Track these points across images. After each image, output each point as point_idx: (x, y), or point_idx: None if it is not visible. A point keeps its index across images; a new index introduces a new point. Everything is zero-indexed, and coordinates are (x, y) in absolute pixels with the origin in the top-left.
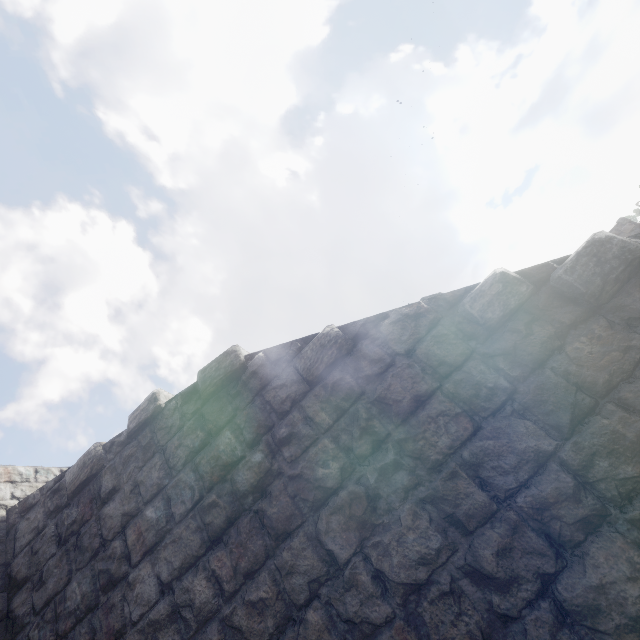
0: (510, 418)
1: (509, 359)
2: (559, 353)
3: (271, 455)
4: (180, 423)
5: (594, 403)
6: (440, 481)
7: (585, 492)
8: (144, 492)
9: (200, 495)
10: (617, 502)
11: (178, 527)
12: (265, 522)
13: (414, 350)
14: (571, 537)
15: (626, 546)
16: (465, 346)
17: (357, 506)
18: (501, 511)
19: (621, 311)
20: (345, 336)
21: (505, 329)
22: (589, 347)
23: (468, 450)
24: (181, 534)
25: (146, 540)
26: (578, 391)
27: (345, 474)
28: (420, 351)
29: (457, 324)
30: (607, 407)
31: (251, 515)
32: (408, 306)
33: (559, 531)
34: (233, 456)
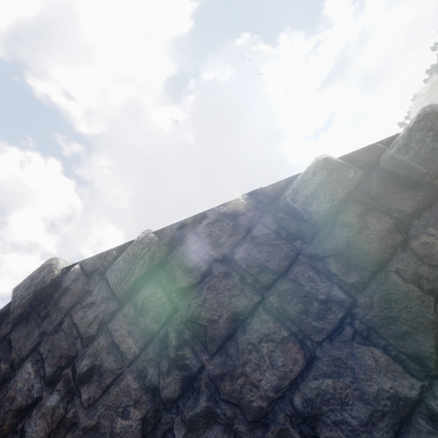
0: (352, 344)
1: (342, 261)
2: (404, 250)
3: (67, 397)
4: None
5: None
6: None
7: None
8: None
9: None
10: None
11: None
12: None
13: (232, 255)
14: None
15: None
16: (289, 247)
17: None
18: None
19: None
20: (160, 242)
21: (334, 223)
22: None
23: (300, 394)
24: None
25: None
26: None
27: (147, 429)
28: (239, 256)
29: (279, 221)
30: None
31: None
32: (226, 204)
33: None
34: (28, 397)
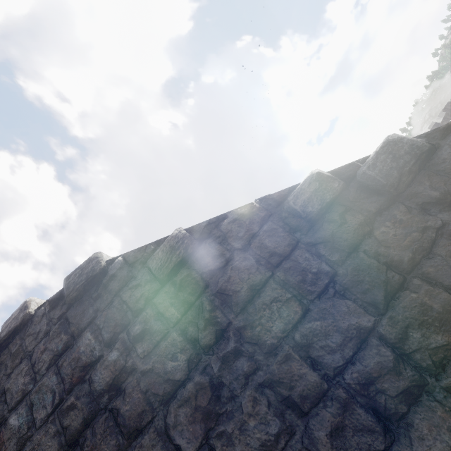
0: (333, 299)
1: (328, 246)
2: (369, 237)
3: (126, 352)
4: (46, 328)
5: (403, 279)
6: (276, 365)
7: (404, 364)
8: (9, 399)
9: (60, 398)
10: (432, 371)
11: (38, 433)
12: (118, 421)
13: (249, 244)
14: (396, 410)
15: (446, 415)
16: (291, 237)
17: (202, 396)
18: (331, 390)
19: (416, 197)
20: (191, 237)
21: (323, 220)
22: (393, 230)
23: (299, 332)
24: (40, 440)
25: (7, 450)
26: (388, 269)
27: (191, 365)
28: (254, 245)
29: (284, 219)
30: (414, 282)
31: (106, 414)
32: (243, 207)
33: (385, 405)
34: (92, 356)
